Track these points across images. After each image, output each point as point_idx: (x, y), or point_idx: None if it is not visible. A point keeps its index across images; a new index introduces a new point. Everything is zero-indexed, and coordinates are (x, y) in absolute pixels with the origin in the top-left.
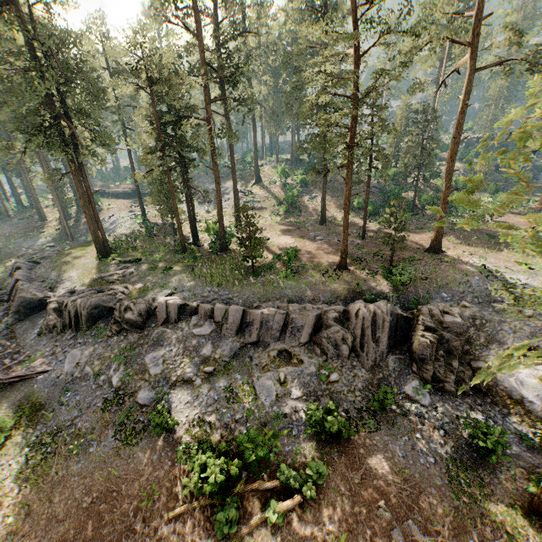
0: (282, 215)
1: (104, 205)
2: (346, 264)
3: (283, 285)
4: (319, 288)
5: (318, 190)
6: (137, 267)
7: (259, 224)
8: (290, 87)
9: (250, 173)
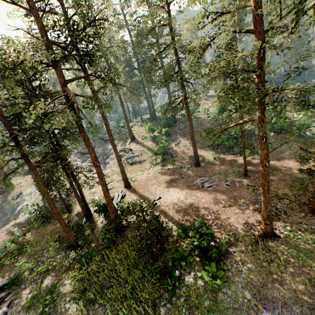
0: (160, 163)
1: (16, 184)
2: (273, 230)
3: (219, 304)
4: (273, 295)
5: (179, 136)
6: (15, 294)
7: (144, 178)
8: (139, 72)
9: (125, 134)
